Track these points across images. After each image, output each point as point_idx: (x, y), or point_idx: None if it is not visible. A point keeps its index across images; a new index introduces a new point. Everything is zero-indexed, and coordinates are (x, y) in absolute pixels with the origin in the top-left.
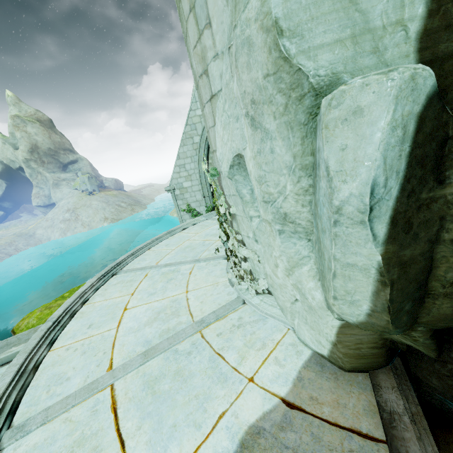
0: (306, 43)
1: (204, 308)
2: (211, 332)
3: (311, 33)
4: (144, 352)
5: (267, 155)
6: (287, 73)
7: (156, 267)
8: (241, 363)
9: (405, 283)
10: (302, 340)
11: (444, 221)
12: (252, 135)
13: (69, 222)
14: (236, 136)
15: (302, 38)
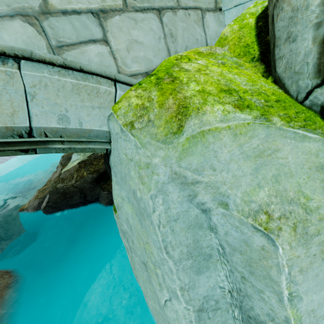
0: None
1: None
2: None
3: None
4: None
5: None
6: None
7: None
8: None
9: None
10: None
11: None
12: None
13: None
14: None
15: None
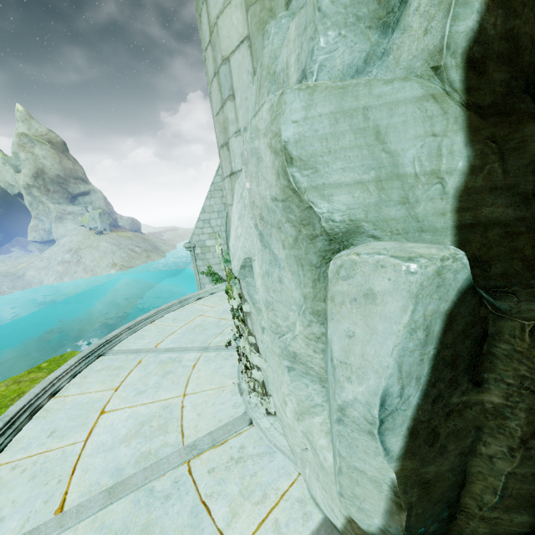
0: (321, 178)
1: (200, 425)
2: (202, 465)
3: (326, 168)
4: (109, 487)
5: (275, 282)
6: (296, 206)
7: (153, 352)
8: (231, 523)
9: (427, 505)
10: (313, 496)
11: (481, 432)
12: (261, 250)
13: (69, 265)
14: (249, 236)
15: (316, 172)
